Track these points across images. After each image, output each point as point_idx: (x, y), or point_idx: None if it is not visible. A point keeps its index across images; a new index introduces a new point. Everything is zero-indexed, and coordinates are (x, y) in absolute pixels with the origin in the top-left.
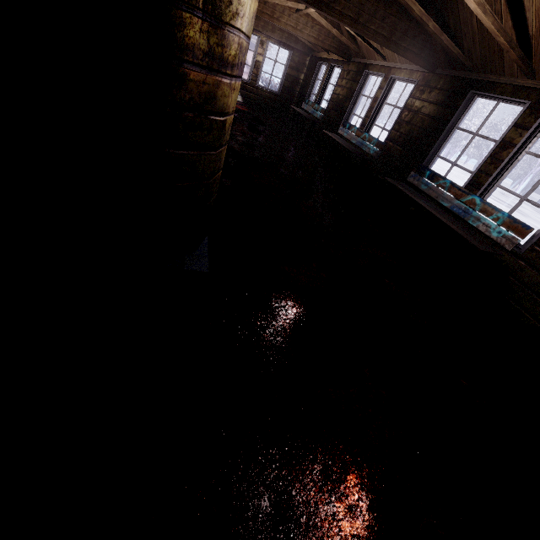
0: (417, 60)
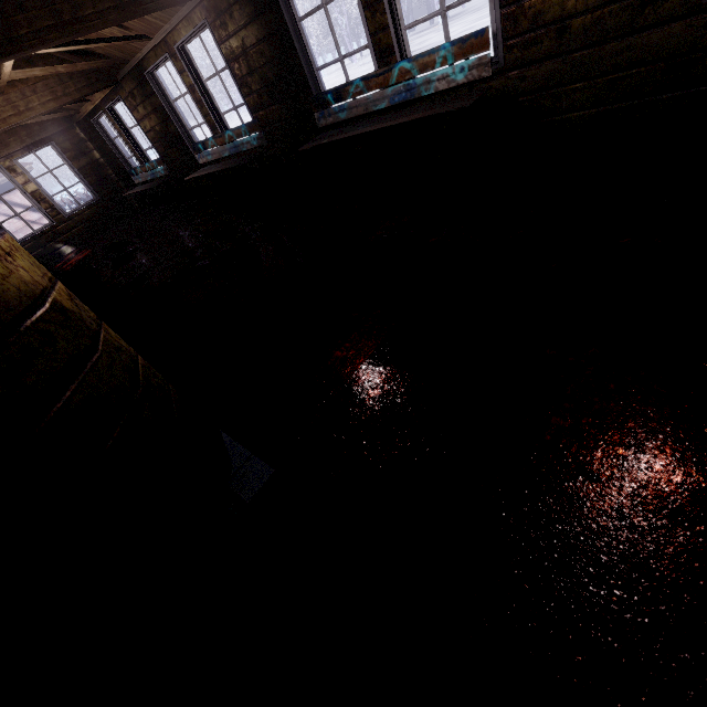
0: None
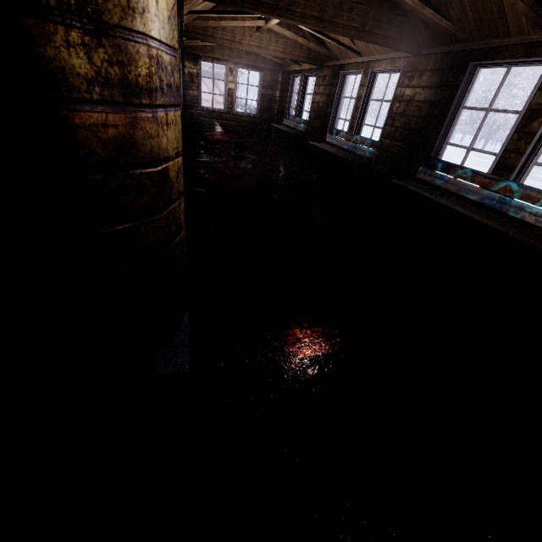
0: (398, 45)
